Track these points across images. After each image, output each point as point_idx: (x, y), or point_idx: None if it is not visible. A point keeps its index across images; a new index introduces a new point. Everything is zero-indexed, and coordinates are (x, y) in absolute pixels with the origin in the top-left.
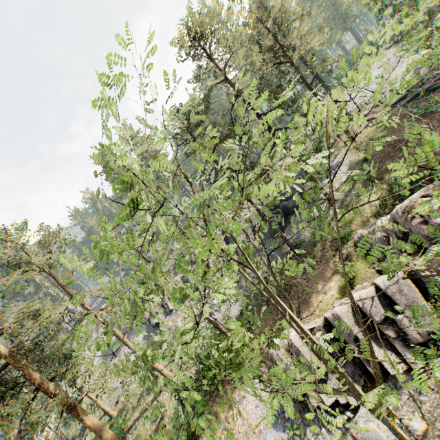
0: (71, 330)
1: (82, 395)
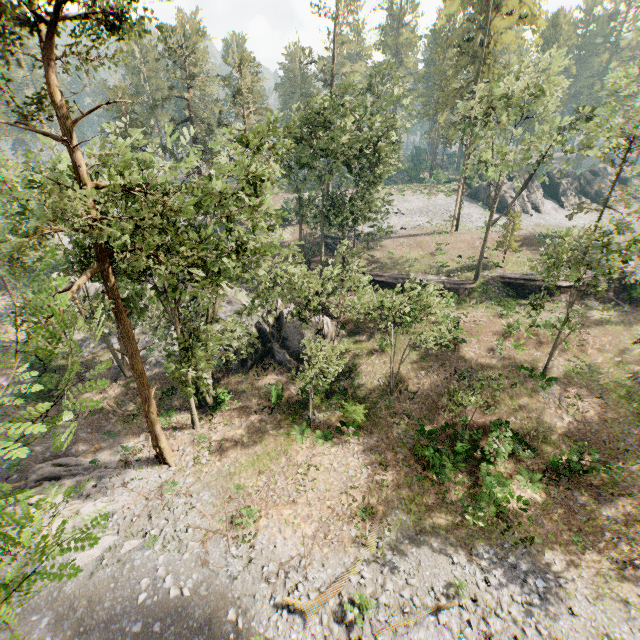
0: None
1: None
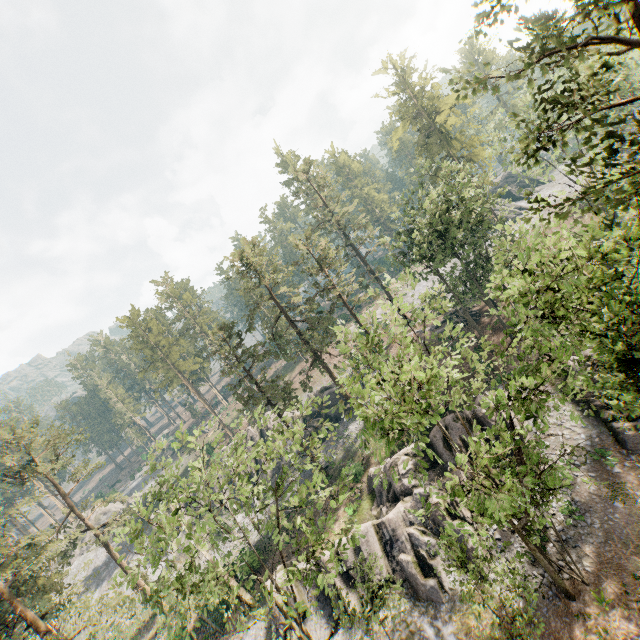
0: (63, 551)
1: (78, 630)
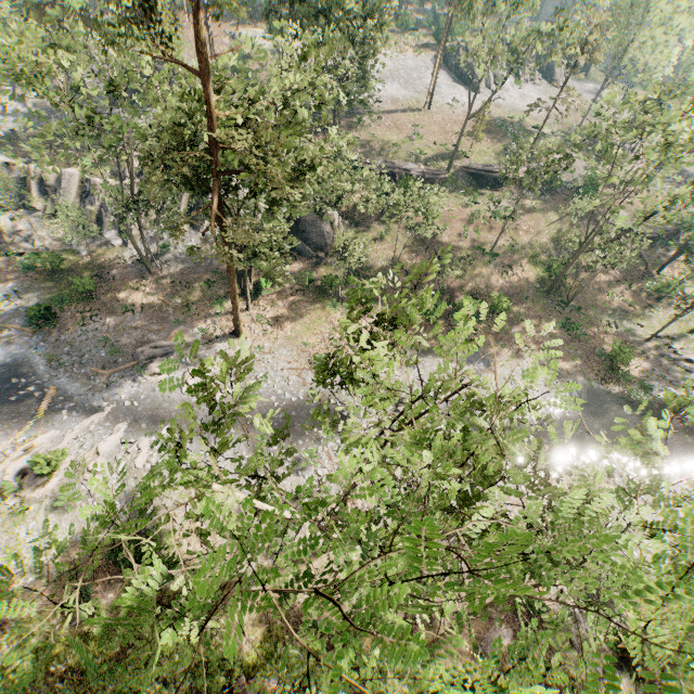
0: None
1: None
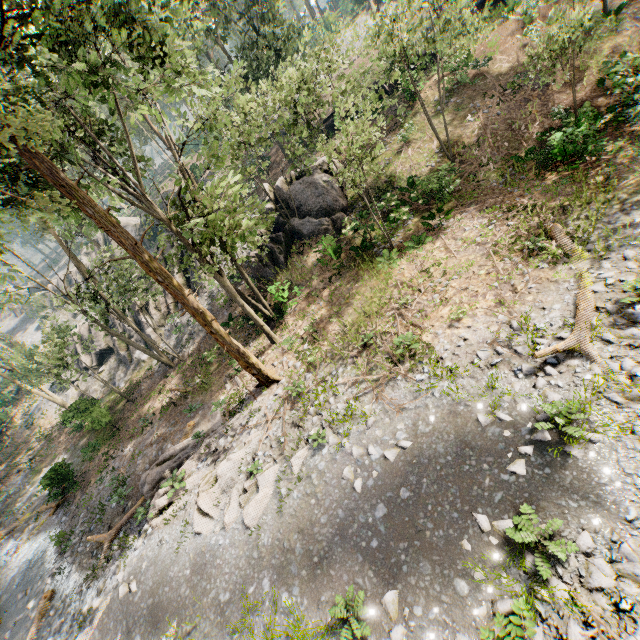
0: None
1: None
